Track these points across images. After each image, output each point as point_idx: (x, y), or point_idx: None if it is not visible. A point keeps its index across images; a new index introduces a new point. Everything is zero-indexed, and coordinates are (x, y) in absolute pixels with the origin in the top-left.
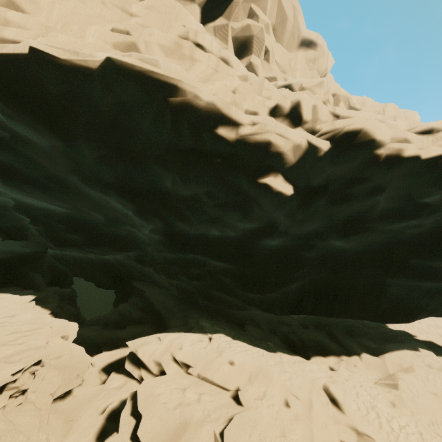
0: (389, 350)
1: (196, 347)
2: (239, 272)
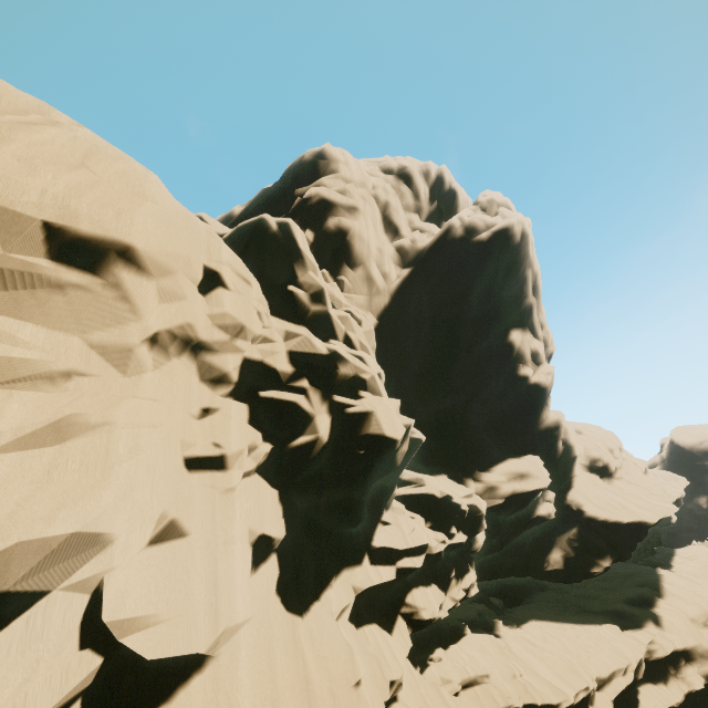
0: (674, 551)
1: (687, 567)
2: (658, 538)
